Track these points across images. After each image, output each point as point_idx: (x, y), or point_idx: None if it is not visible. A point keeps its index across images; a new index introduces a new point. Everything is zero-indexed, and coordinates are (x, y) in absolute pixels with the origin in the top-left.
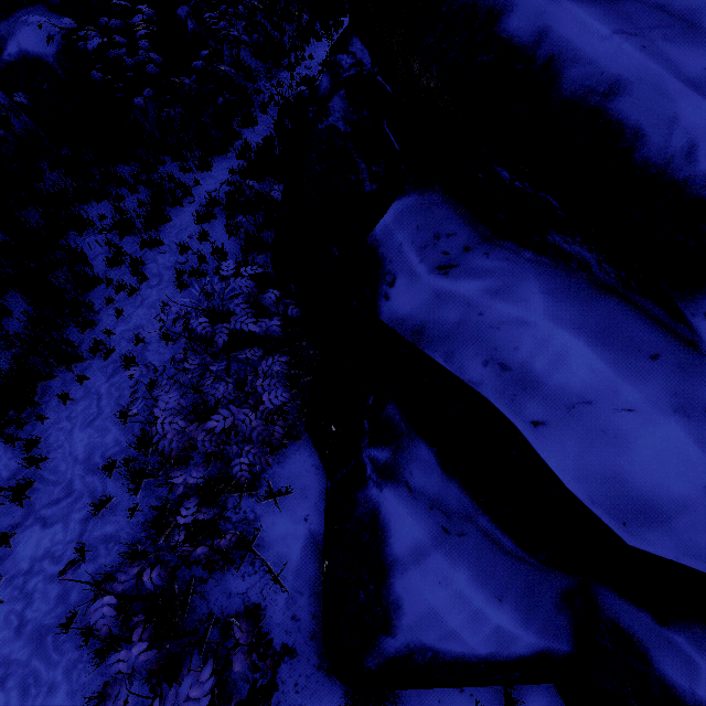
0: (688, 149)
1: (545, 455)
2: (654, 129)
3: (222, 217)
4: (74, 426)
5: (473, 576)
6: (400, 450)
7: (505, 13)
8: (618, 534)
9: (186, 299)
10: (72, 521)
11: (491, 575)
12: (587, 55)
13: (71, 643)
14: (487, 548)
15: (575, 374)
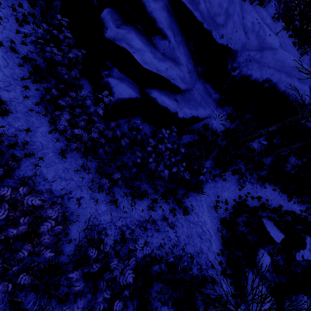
0: (151, 11)
1: (134, 56)
2: (148, 6)
3: None
4: (0, 66)
5: (126, 86)
6: (111, 71)
7: None
8: (143, 66)
9: (26, 30)
10: (17, 91)
11: (129, 86)
12: None
13: (33, 115)
14: (128, 82)
15: (138, 46)
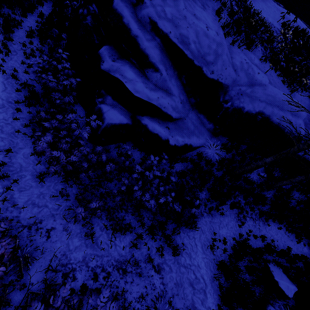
0: (145, 48)
1: (126, 85)
2: (141, 44)
3: (36, 38)
4: None
5: (117, 112)
6: (104, 98)
7: (123, 18)
8: (134, 94)
9: (31, 62)
10: (8, 113)
11: (120, 112)
12: (134, 30)
13: (19, 136)
14: (120, 109)
15: (131, 77)
